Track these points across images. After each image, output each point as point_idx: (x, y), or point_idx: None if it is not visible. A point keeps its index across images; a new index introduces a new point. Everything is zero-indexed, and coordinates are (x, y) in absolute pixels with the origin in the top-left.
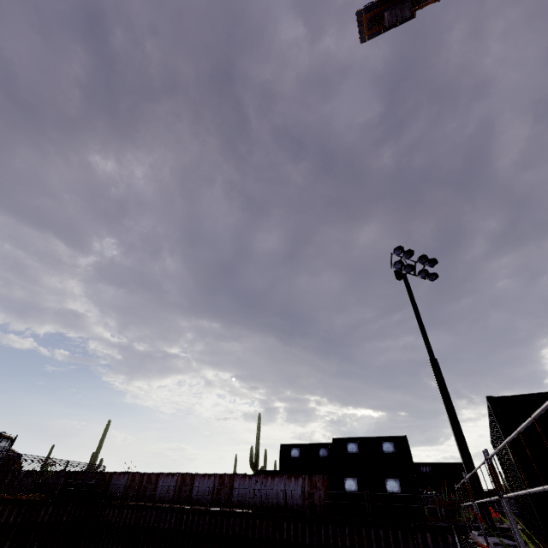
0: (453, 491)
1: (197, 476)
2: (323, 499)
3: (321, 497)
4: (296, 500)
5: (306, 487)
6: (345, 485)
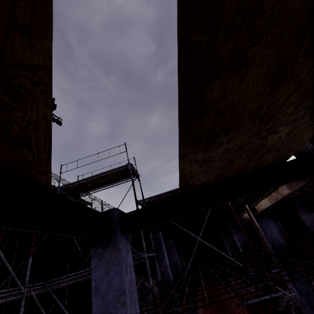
0: None
1: None
2: None
3: None
4: None
5: None
6: None
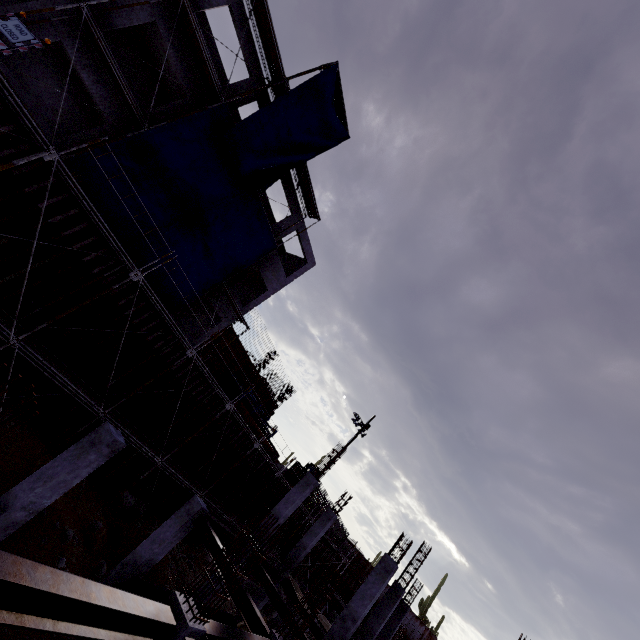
0: None
1: (411, 611)
2: None
3: None
4: None
5: None
6: None
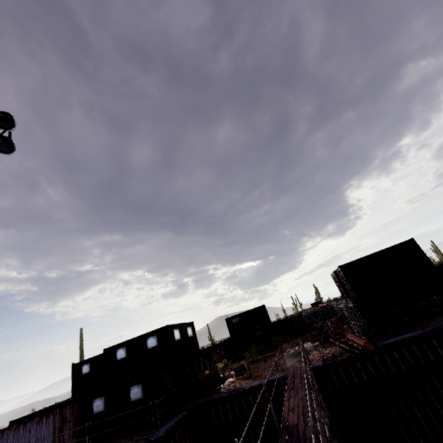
0: (255, 331)
1: None
2: (72, 431)
3: (70, 430)
4: (47, 442)
5: (57, 424)
6: (93, 408)
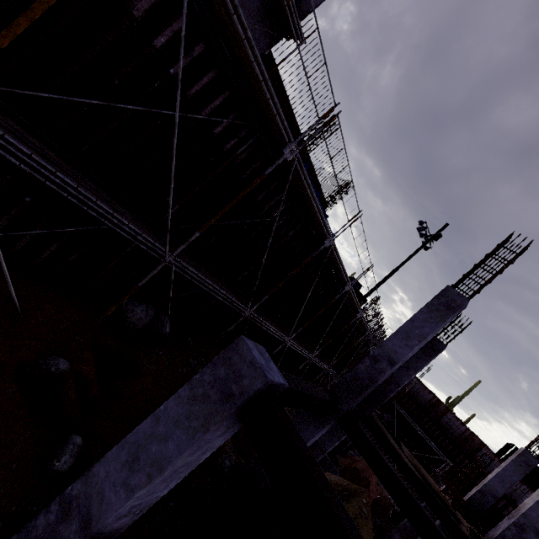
0: None
1: (451, 413)
2: None
3: None
4: None
5: None
6: None
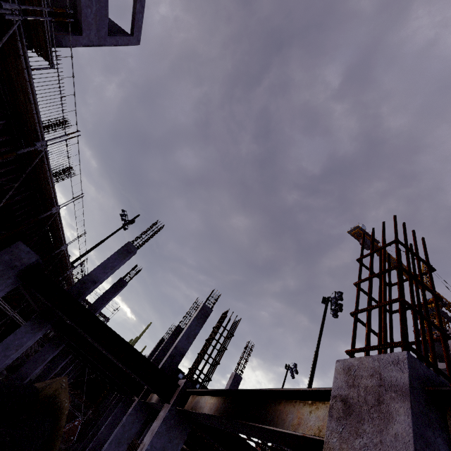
0: None
1: None
2: None
3: None
4: None
5: None
6: None
